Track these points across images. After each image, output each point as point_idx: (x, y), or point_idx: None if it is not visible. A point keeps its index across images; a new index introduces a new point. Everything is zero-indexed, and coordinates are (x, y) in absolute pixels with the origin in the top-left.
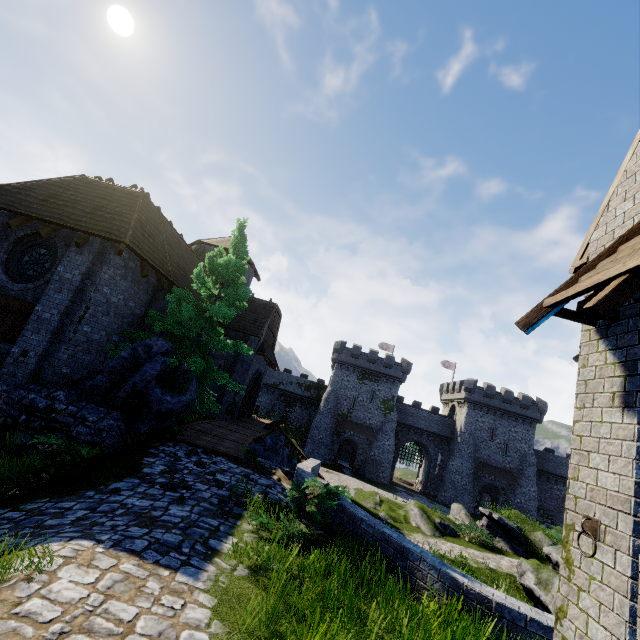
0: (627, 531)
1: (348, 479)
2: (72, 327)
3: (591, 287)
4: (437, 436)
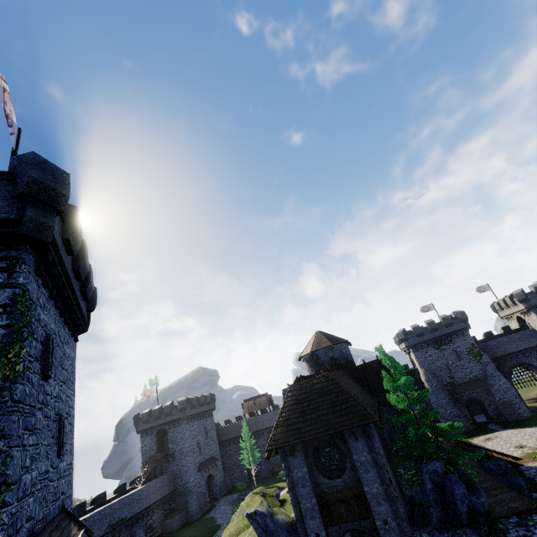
0: None
1: (508, 436)
2: (391, 488)
3: None
4: (530, 350)
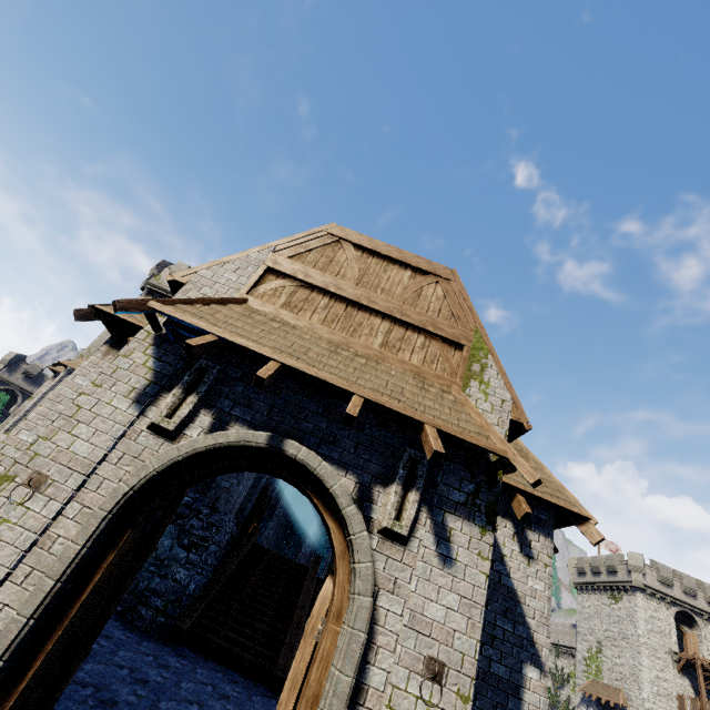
0: (74, 486)
1: None
2: None
3: (195, 326)
4: None
